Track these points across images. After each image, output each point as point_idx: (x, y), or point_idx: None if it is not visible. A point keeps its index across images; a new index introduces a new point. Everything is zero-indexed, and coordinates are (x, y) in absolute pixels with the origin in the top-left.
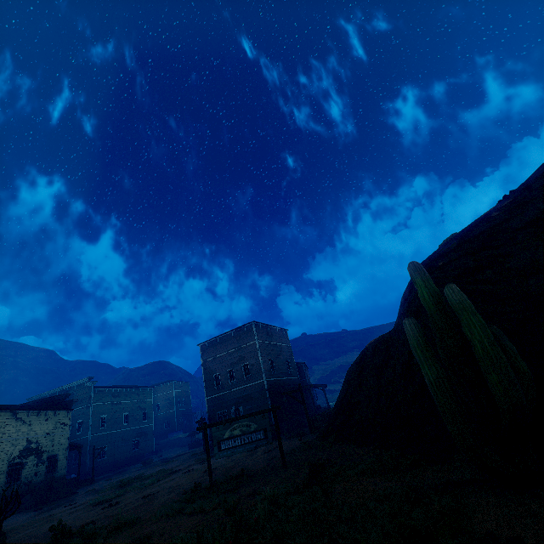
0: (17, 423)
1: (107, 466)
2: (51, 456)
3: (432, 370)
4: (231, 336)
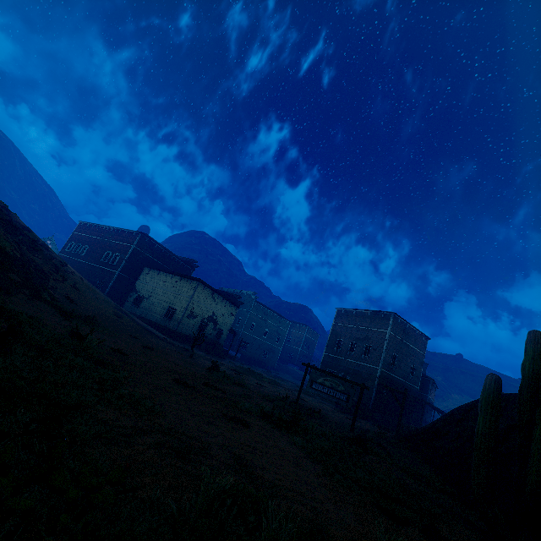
0: (212, 299)
1: (244, 356)
2: (220, 329)
3: (485, 423)
4: (367, 315)
